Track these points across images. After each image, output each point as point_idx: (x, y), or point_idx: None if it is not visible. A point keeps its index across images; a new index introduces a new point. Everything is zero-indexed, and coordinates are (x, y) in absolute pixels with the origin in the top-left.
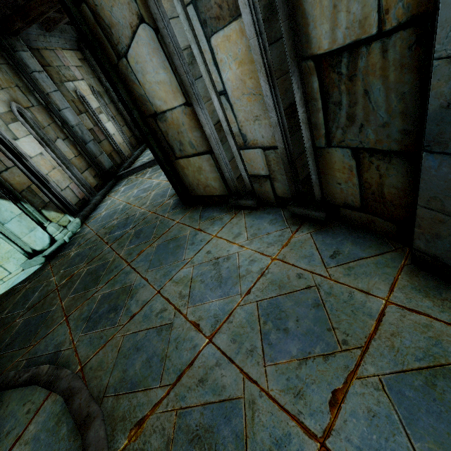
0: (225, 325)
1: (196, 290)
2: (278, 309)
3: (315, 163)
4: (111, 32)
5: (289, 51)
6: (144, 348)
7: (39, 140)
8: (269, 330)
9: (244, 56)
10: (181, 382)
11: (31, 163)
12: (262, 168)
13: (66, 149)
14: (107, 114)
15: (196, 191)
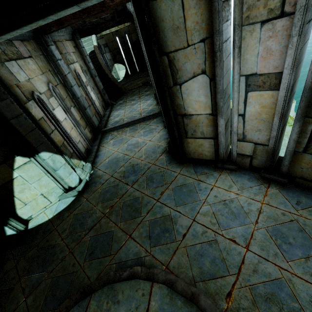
0: (252, 241)
1: (221, 220)
2: (280, 232)
3: (291, 157)
4: (177, 72)
5: (302, 113)
6: (205, 254)
7: (64, 109)
8: (280, 244)
9: (267, 105)
10: (242, 272)
11: (62, 126)
12: (249, 151)
13: (75, 114)
14: (90, 86)
15: (191, 155)
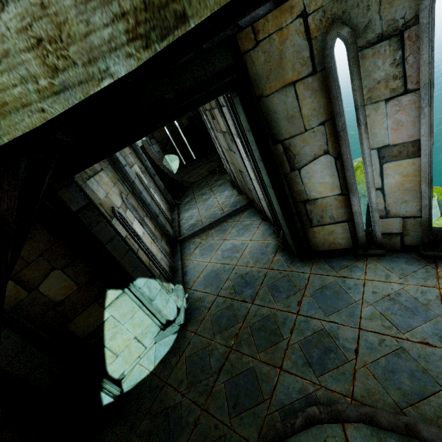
0: None
1: (396, 321)
2: None
3: None
4: (294, 157)
5: None
6: (397, 369)
7: (140, 221)
8: None
9: (409, 173)
10: None
11: (144, 242)
12: (396, 228)
13: (149, 225)
14: (153, 188)
15: (320, 247)
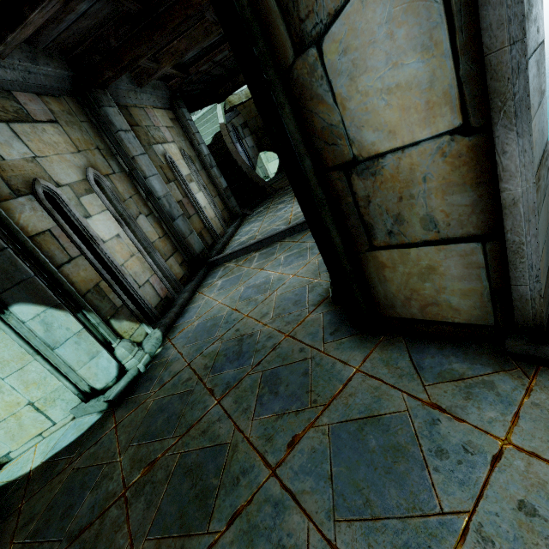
0: None
1: None
2: None
3: None
4: None
5: None
6: None
7: (116, 217)
8: None
9: None
10: None
11: (103, 249)
12: None
13: (149, 228)
14: (198, 182)
15: (399, 309)
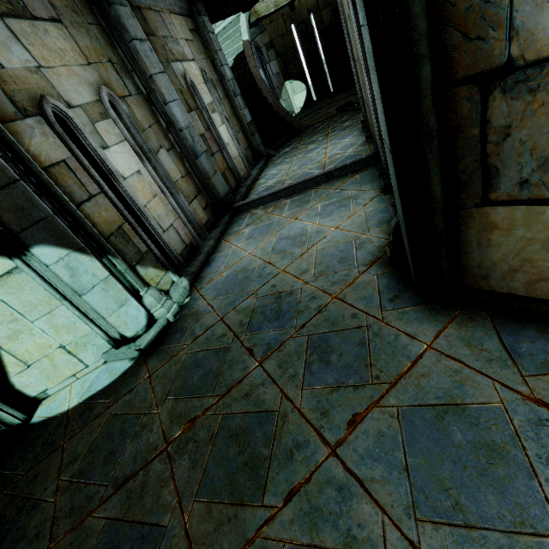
0: None
1: None
2: None
3: None
4: None
5: None
6: None
7: (136, 150)
8: None
9: None
10: None
11: (124, 187)
12: None
13: (171, 165)
14: (221, 114)
15: (493, 281)
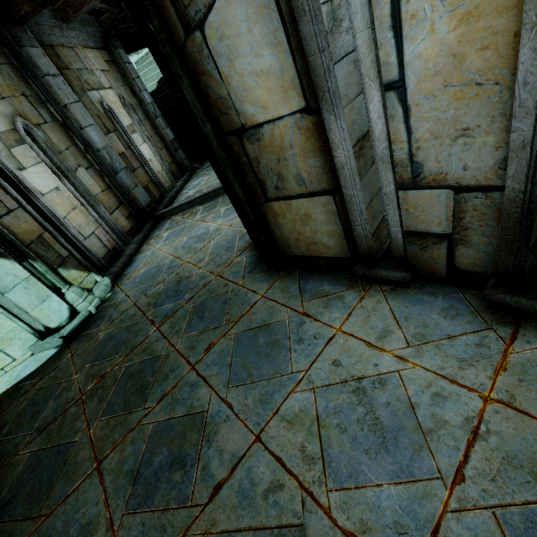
0: None
1: (334, 449)
2: None
3: None
4: None
5: None
6: None
7: (53, 170)
8: None
9: None
10: None
11: (43, 202)
12: (439, 221)
13: (90, 181)
14: (142, 134)
15: (293, 249)
